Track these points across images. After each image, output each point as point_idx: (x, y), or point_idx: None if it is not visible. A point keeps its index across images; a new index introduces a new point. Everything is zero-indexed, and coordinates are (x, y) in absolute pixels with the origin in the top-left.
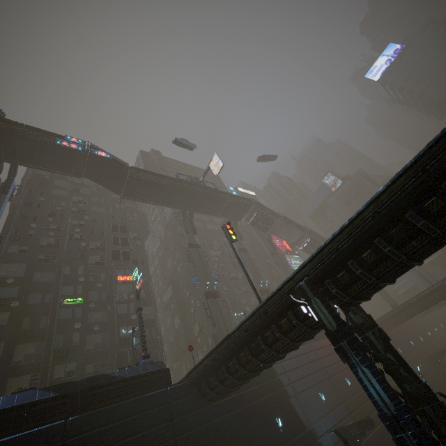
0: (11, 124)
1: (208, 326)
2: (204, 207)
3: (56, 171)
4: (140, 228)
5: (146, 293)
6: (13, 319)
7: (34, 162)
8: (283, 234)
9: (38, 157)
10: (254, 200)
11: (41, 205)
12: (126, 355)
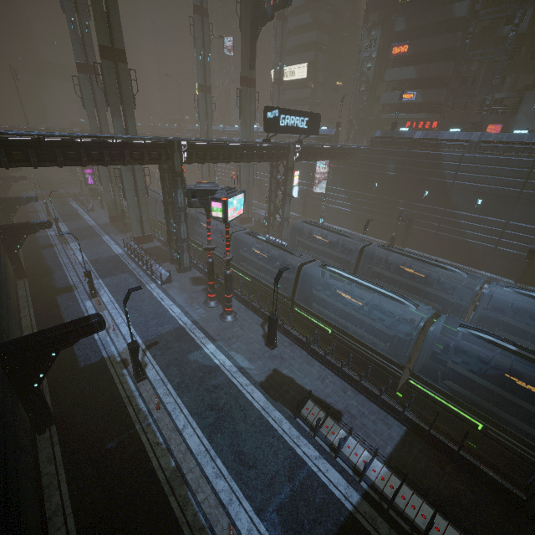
0: None
1: None
2: None
3: None
4: None
5: None
6: None
7: None
8: None
9: None
10: None
11: None
12: None
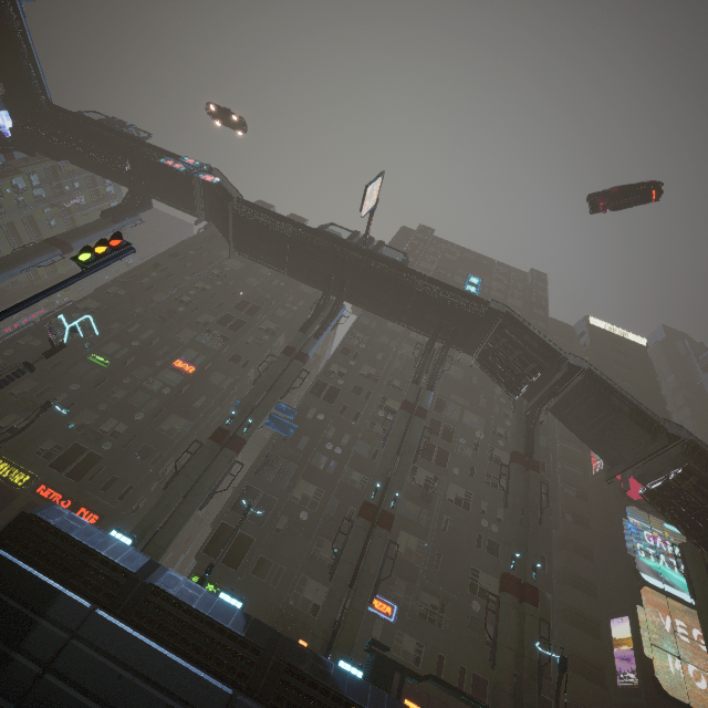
0: (141, 145)
1: (229, 505)
2: (366, 296)
3: (183, 208)
4: (290, 320)
5: (206, 403)
6: (38, 349)
7: (163, 195)
8: (582, 424)
9: (164, 187)
10: (506, 308)
11: (184, 259)
12: (80, 454)
